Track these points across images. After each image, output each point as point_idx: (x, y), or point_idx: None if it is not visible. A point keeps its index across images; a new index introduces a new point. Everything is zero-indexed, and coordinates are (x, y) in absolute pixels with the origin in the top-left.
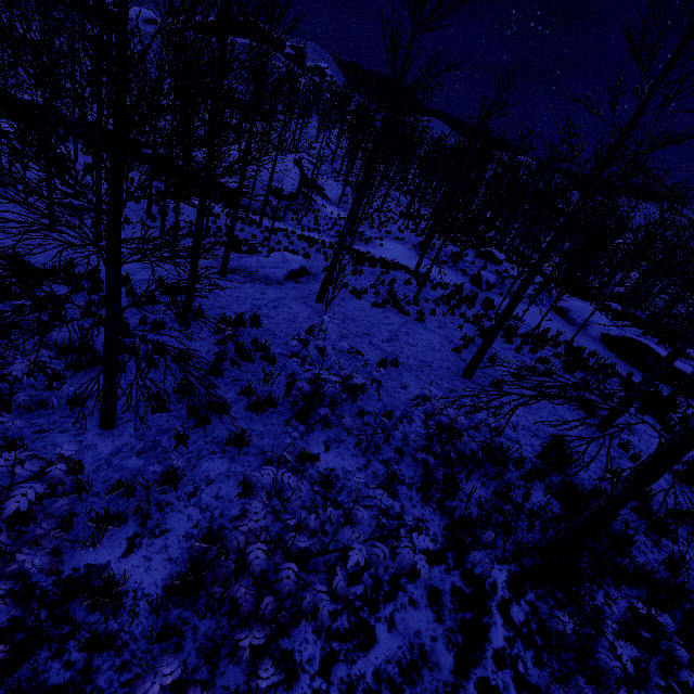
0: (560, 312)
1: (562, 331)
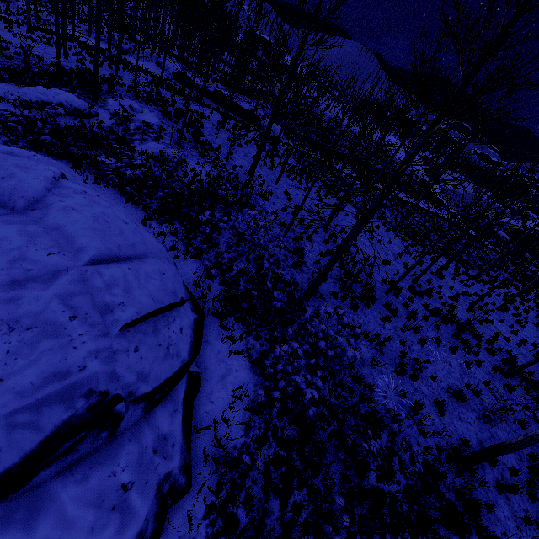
0: (158, 65)
1: (155, 71)
